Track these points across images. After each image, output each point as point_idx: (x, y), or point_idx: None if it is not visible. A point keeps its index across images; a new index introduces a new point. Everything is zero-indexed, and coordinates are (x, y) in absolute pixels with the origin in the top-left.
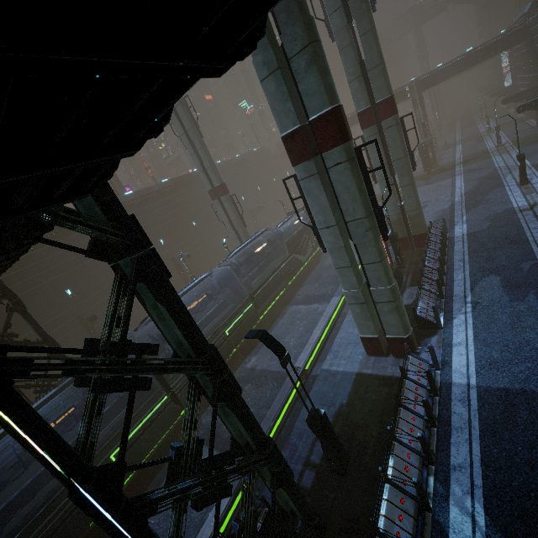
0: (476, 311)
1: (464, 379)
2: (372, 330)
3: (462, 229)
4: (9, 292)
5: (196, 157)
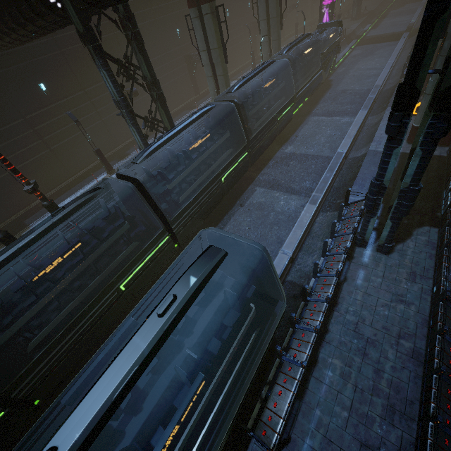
0: None
1: None
2: None
3: None
4: (134, 17)
5: None
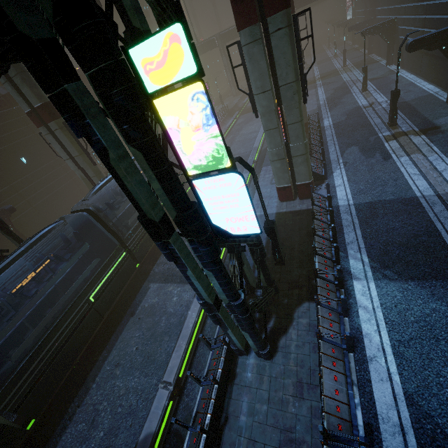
0: (346, 167)
1: (346, 202)
2: (287, 181)
3: (329, 121)
4: None
5: None
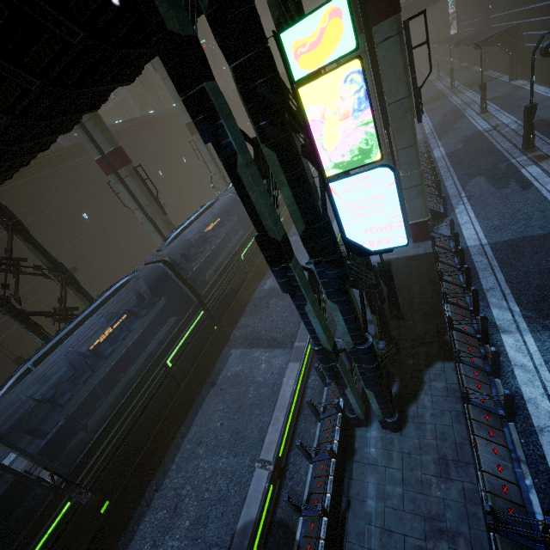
0: (472, 201)
1: (477, 242)
2: None
3: (440, 151)
4: (7, 209)
5: (170, 82)
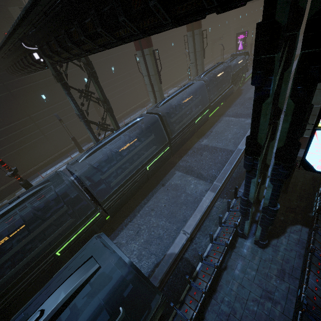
0: None
1: None
2: (307, 133)
3: None
4: (91, 63)
5: None
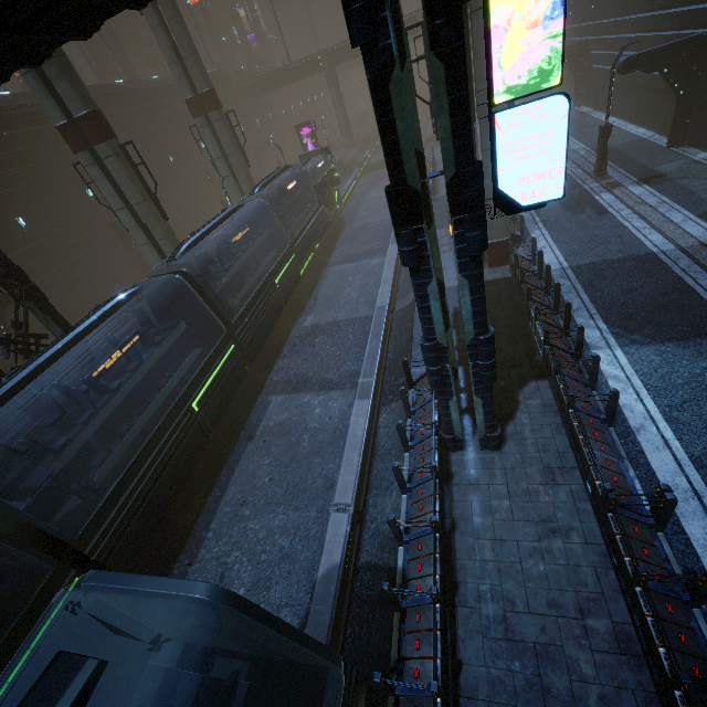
0: (548, 226)
1: (558, 266)
2: None
3: None
4: None
5: (163, 34)
